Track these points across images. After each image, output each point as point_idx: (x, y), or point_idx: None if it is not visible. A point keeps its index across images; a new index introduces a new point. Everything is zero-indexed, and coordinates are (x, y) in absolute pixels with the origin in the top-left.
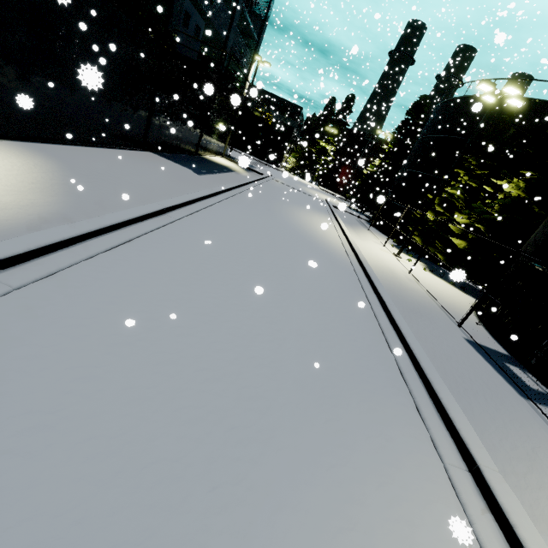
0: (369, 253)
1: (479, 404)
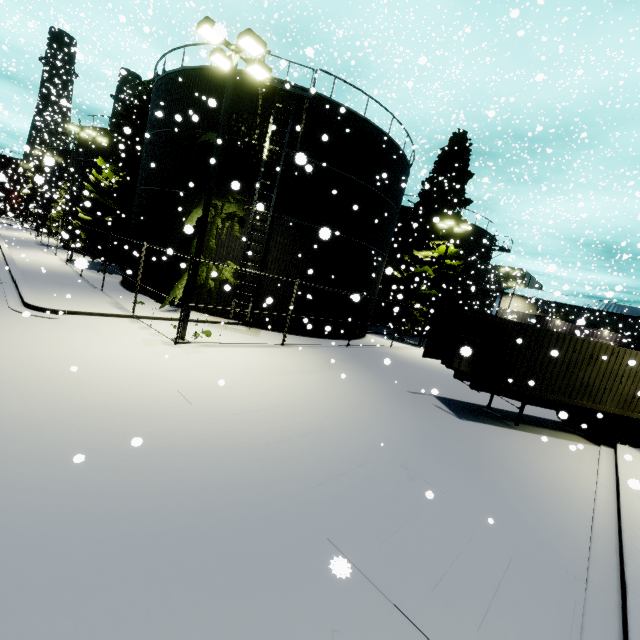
0: (12, 234)
1: (23, 245)
